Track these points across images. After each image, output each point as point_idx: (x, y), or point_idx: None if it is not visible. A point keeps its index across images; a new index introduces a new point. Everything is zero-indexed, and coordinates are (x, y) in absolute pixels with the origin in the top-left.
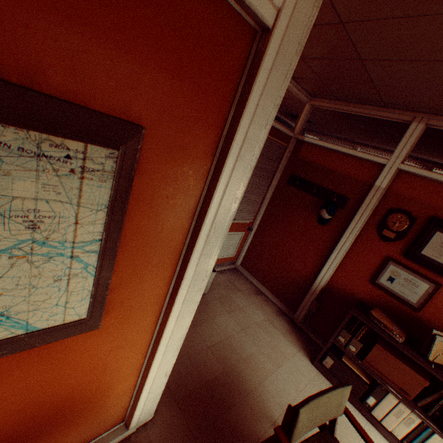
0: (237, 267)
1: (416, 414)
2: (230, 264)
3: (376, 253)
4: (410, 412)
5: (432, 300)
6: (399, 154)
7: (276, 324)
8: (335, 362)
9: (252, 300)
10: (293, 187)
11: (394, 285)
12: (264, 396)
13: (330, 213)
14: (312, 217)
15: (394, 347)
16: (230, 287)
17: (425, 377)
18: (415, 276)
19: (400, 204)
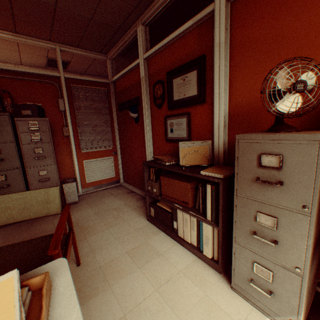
0: (121, 184)
1: (190, 215)
2: (116, 183)
3: (161, 119)
4: (190, 216)
5: (192, 127)
6: (140, 50)
7: (131, 205)
8: (154, 209)
9: (121, 197)
10: (122, 112)
11: (174, 133)
12: (81, 245)
13: (133, 111)
14: (133, 122)
15: (180, 175)
16: (106, 195)
17: (190, 182)
18: (179, 118)
19: (155, 79)
